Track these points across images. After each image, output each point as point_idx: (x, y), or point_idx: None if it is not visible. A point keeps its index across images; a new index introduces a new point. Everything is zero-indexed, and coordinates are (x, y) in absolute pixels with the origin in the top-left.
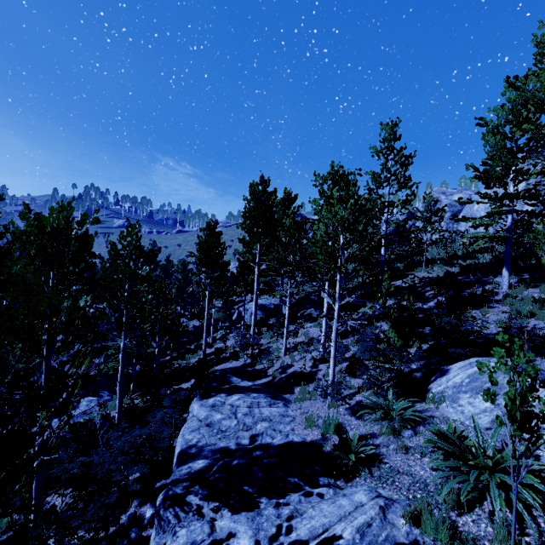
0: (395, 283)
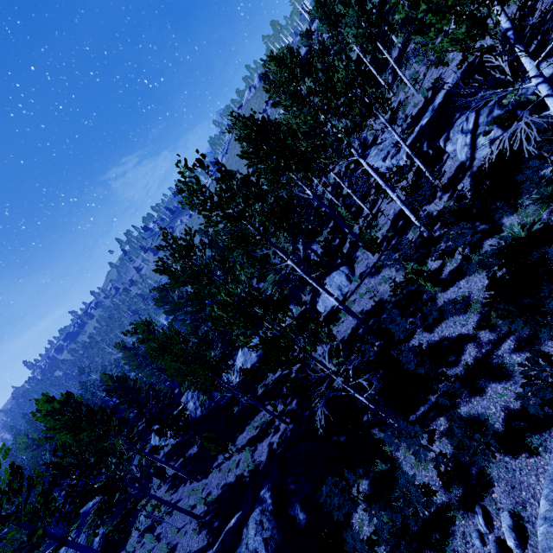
0: None
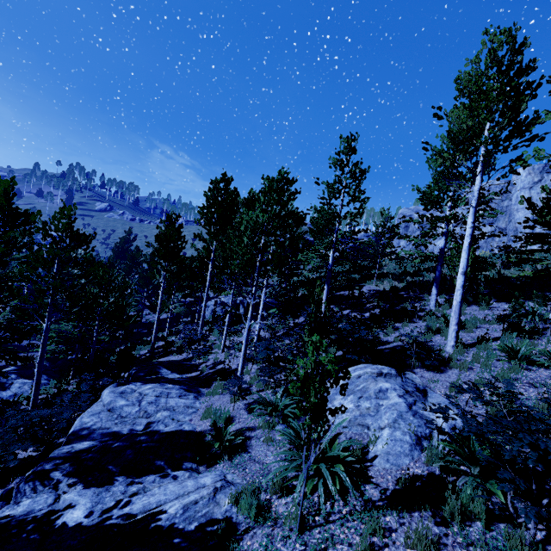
0: (346, 292)
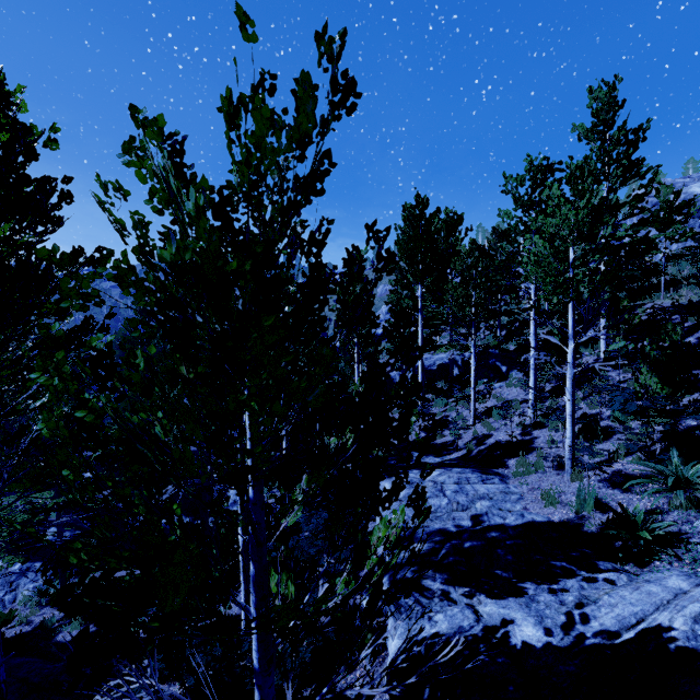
0: None
